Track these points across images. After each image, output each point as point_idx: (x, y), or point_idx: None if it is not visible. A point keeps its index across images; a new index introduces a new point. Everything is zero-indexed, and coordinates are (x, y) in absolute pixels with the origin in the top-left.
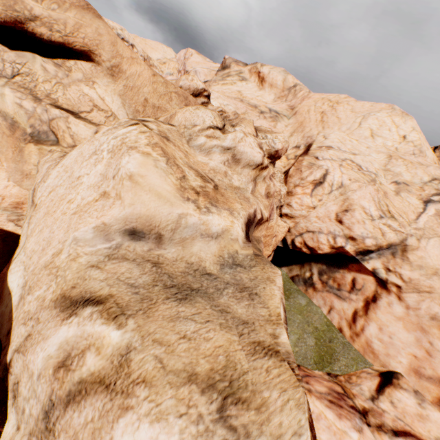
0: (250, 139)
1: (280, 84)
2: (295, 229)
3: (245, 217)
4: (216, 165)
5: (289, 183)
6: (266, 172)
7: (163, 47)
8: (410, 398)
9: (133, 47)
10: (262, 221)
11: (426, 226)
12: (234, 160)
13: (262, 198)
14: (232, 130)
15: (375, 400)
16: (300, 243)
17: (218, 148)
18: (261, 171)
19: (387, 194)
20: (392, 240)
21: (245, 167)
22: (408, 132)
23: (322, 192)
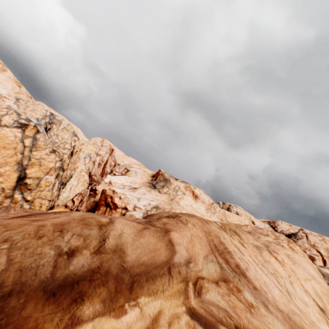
0: None
1: (207, 202)
2: None
3: None
4: None
5: None
6: None
7: (78, 128)
8: None
9: (79, 139)
10: None
11: None
12: None
13: None
14: None
15: None
16: None
17: None
18: None
19: None
20: None
21: None
22: None
23: None
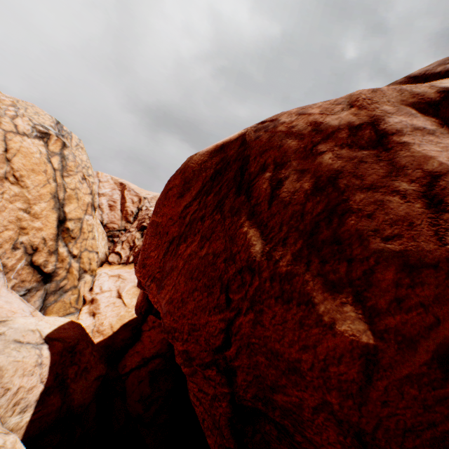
0: None
1: None
2: None
3: None
4: None
5: None
6: None
7: None
8: None
9: None
10: None
11: None
12: None
13: None
14: None
15: None
16: None
17: None
18: None
19: None
20: None
21: None
22: None
23: None
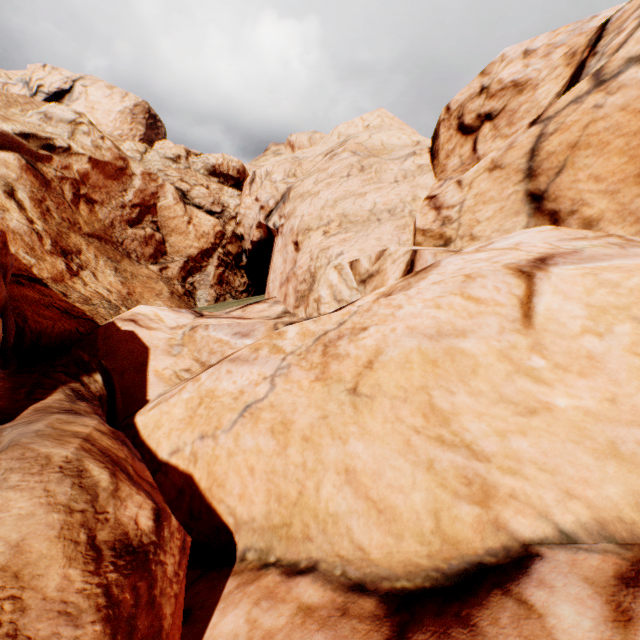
0: (64, 108)
1: (307, 143)
2: (246, 233)
3: (27, 131)
4: (33, 121)
5: (241, 197)
6: (85, 129)
7: None
8: (265, 305)
9: None
10: (73, 153)
11: (315, 169)
12: (48, 118)
13: (86, 146)
14: (155, 152)
15: (230, 312)
16: (249, 244)
17: (37, 113)
18: (78, 127)
19: (302, 164)
20: (283, 191)
21: (59, 123)
22: (372, 121)
23: (257, 187)
